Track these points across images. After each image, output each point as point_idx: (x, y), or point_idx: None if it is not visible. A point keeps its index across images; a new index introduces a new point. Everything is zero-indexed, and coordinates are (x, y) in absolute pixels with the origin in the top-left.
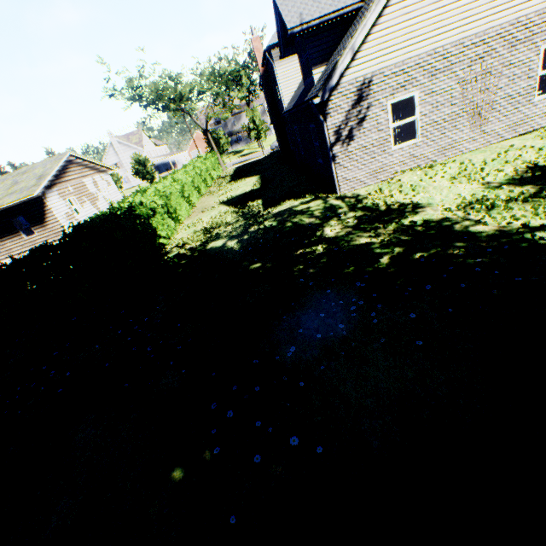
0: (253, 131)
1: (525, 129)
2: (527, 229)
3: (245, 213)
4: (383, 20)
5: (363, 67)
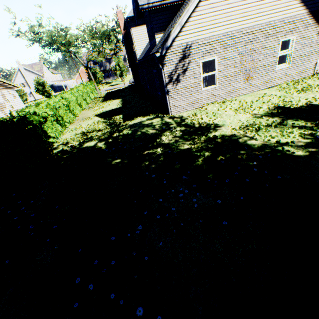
0: (118, 71)
1: (271, 85)
2: (279, 144)
3: (111, 123)
4: (199, 9)
5: (186, 37)
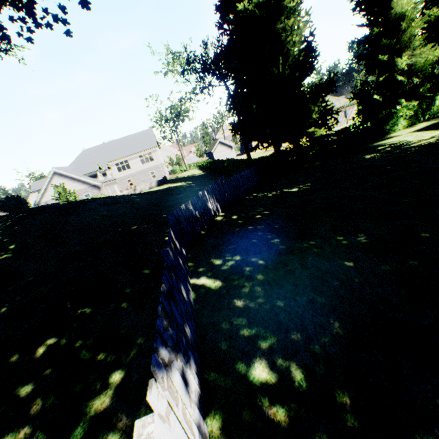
0: None
1: None
2: None
3: None
4: (47, 192)
5: (45, 200)
